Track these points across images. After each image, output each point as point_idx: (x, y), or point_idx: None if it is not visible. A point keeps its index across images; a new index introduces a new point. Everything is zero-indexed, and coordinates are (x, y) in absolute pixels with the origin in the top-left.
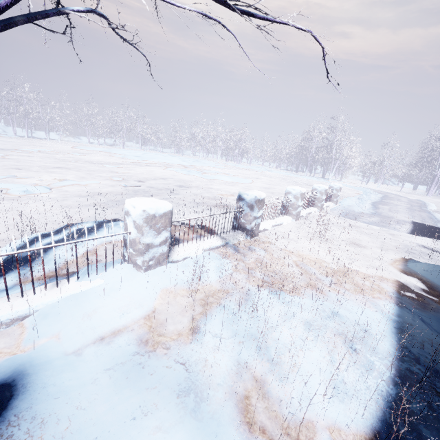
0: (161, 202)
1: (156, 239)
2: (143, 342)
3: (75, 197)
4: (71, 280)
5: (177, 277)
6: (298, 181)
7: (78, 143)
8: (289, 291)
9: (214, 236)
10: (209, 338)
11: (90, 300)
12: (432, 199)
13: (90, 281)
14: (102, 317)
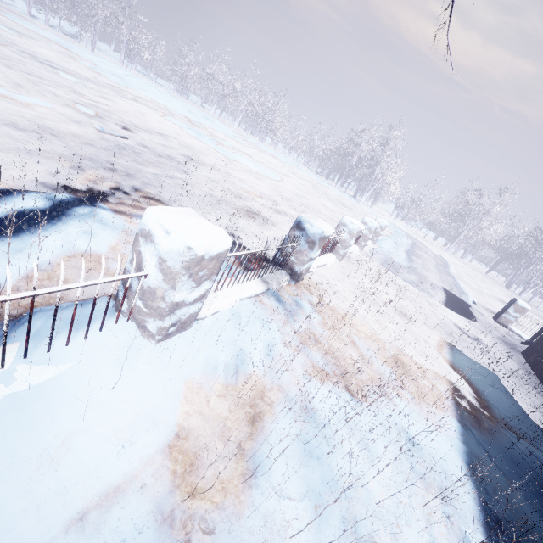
0: (216, 232)
1: (191, 294)
2: (165, 517)
3: (5, 126)
4: (6, 355)
5: (209, 355)
6: (330, 195)
7: (7, 5)
8: (353, 392)
9: (255, 278)
10: (274, 503)
11: (53, 411)
12: (449, 257)
13: (52, 362)
14: (82, 459)
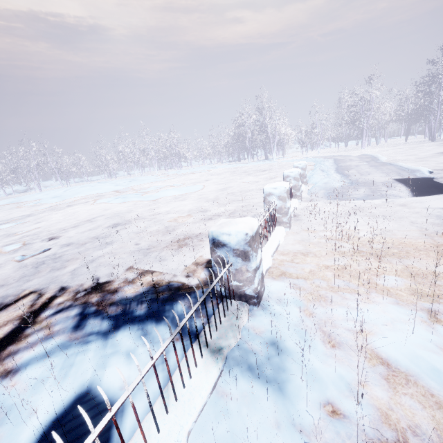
0: None
1: None
2: None
3: None
4: None
5: None
6: (248, 170)
7: None
8: None
9: (196, 364)
10: None
11: None
12: (368, 150)
13: None
14: None
